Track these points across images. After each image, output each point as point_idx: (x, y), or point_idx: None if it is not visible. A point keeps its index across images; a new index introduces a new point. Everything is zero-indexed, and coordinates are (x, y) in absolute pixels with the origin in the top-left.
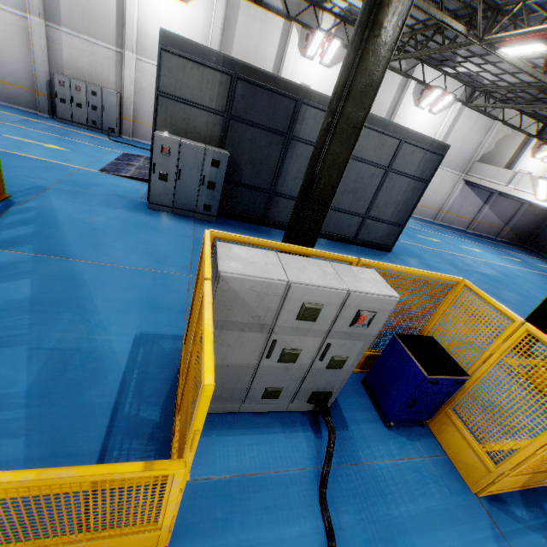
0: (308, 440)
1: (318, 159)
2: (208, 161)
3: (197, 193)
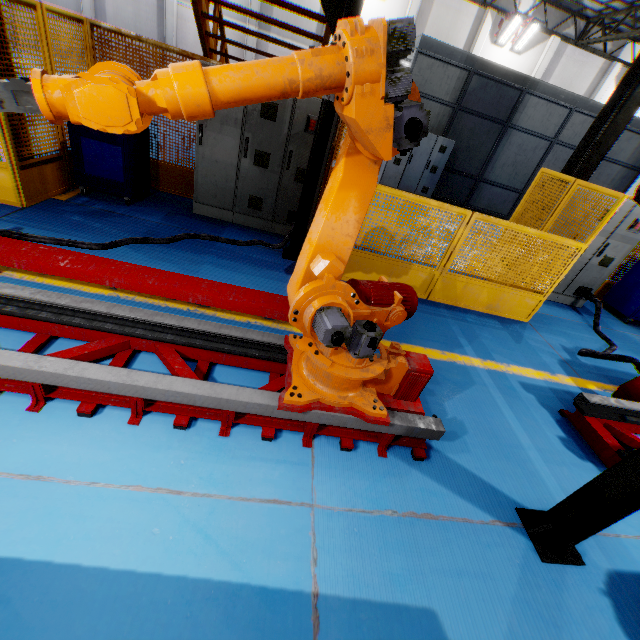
0: (576, 314)
1: (600, 129)
2: (437, 148)
3: (420, 177)
